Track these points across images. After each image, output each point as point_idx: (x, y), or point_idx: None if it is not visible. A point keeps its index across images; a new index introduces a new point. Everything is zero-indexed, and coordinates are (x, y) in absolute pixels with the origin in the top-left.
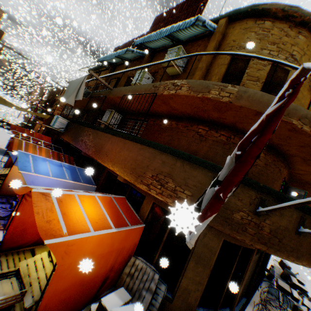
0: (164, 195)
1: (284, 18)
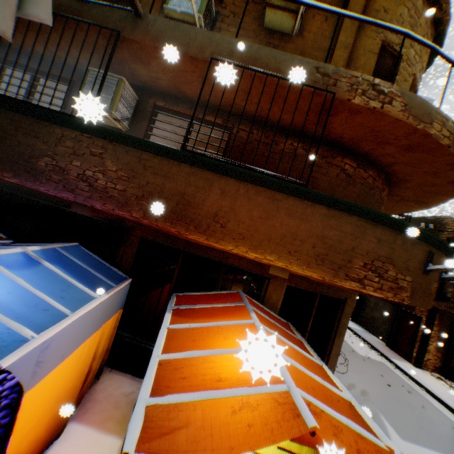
0: (384, 290)
1: (431, 4)
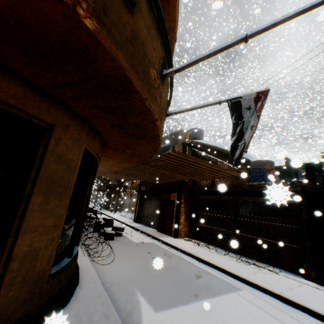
0: None
1: None
